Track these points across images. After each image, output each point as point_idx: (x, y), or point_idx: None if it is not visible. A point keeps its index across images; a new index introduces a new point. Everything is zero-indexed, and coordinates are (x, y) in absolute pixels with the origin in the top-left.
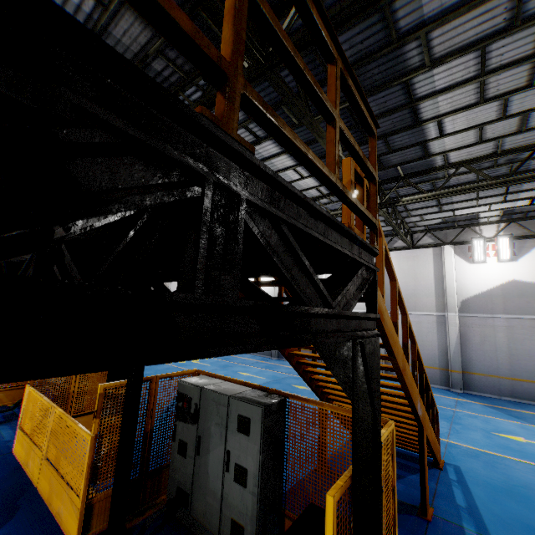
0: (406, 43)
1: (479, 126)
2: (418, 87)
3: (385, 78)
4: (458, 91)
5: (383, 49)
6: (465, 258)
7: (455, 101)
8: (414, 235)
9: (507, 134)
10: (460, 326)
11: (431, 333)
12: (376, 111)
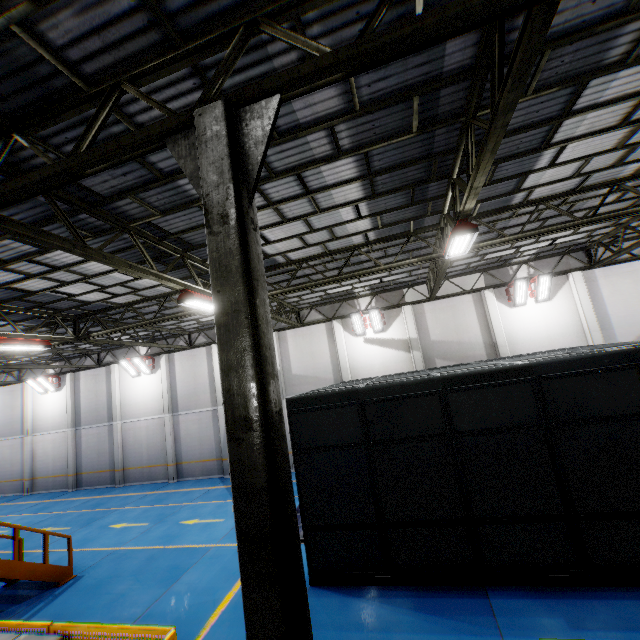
0: None
1: (95, 291)
2: None
3: None
4: (34, 280)
5: None
6: None
7: (43, 283)
8: (192, 335)
9: (132, 291)
10: None
11: (209, 428)
12: None
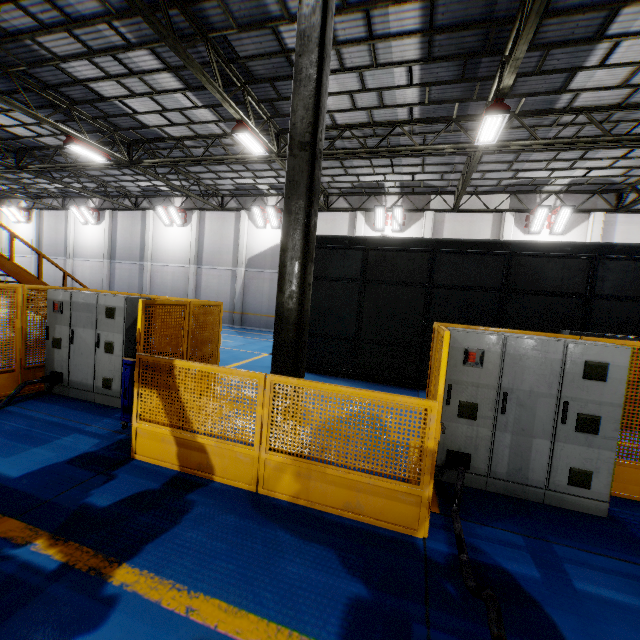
0: (24, 39)
1: (156, 112)
2: (72, 72)
3: (35, 58)
4: (109, 83)
5: (7, 38)
6: (255, 223)
7: (115, 89)
8: (225, 198)
9: (187, 123)
10: (245, 279)
11: (227, 285)
12: (57, 80)
